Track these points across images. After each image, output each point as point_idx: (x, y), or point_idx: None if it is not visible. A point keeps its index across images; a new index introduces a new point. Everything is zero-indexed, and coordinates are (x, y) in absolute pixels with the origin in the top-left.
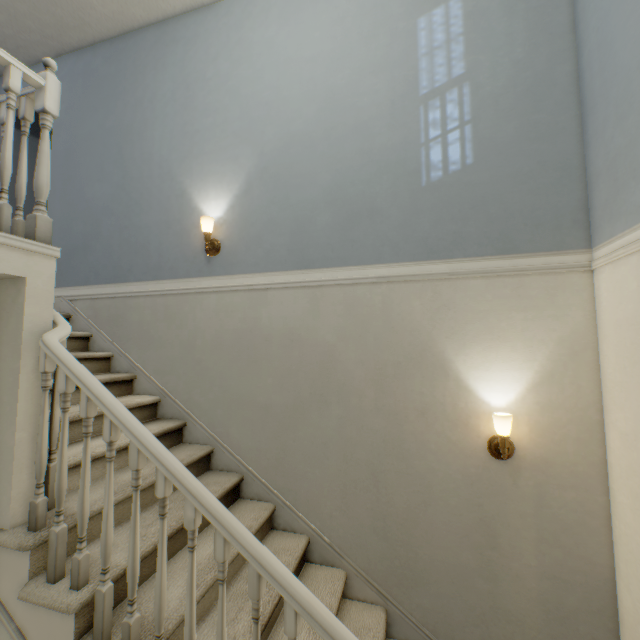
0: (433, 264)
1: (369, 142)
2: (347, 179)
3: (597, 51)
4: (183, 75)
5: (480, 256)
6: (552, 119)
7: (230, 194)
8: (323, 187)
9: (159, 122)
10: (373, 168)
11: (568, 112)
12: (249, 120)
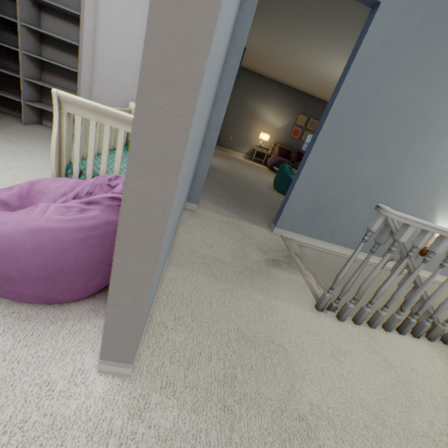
0: None
1: None
2: None
3: None
4: None
5: None
6: None
7: None
8: None
9: None
10: None
11: None
12: None
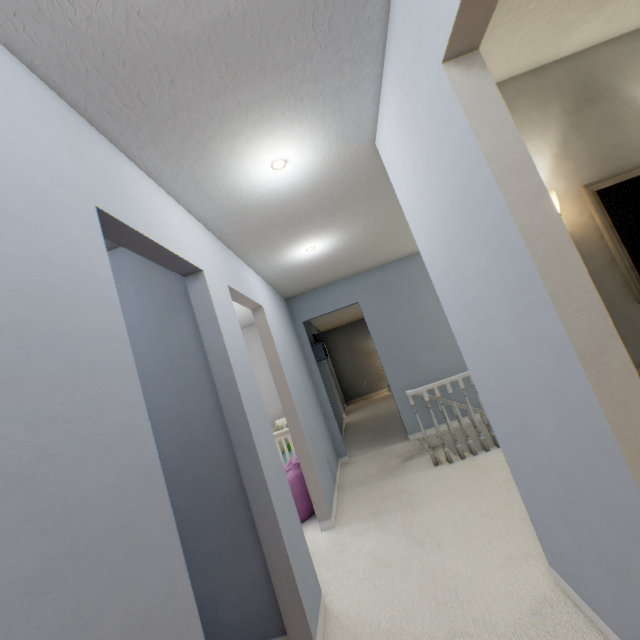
0: None
1: None
2: None
3: None
4: None
5: None
6: None
7: None
8: None
9: None
10: None
11: None
12: None
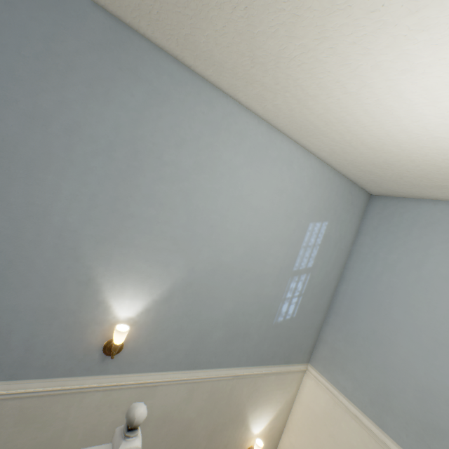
0: (260, 367)
1: (262, 289)
2: (242, 309)
3: (350, 297)
4: (133, 131)
5: (278, 364)
6: (323, 304)
7: (150, 297)
8: (226, 311)
9: (75, 171)
10: (257, 306)
11: (328, 303)
12: (192, 232)
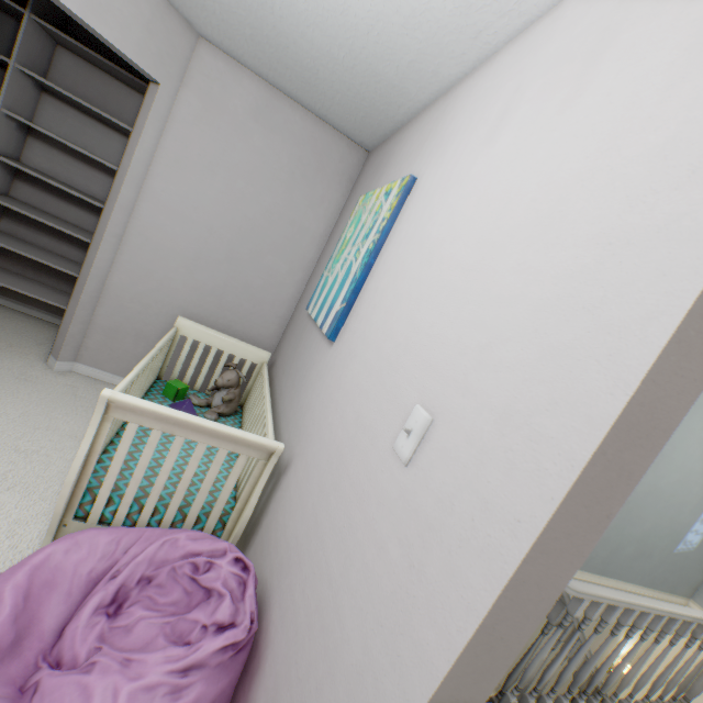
0: (648, 589)
1: (678, 514)
2: (655, 531)
3: None
4: None
5: (663, 591)
6: None
7: None
8: (643, 530)
9: None
10: (668, 530)
11: None
12: None
